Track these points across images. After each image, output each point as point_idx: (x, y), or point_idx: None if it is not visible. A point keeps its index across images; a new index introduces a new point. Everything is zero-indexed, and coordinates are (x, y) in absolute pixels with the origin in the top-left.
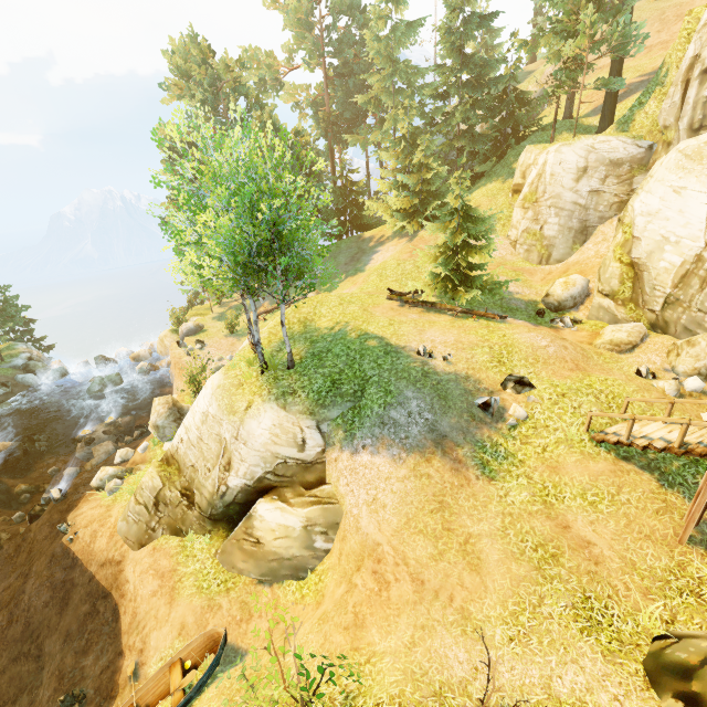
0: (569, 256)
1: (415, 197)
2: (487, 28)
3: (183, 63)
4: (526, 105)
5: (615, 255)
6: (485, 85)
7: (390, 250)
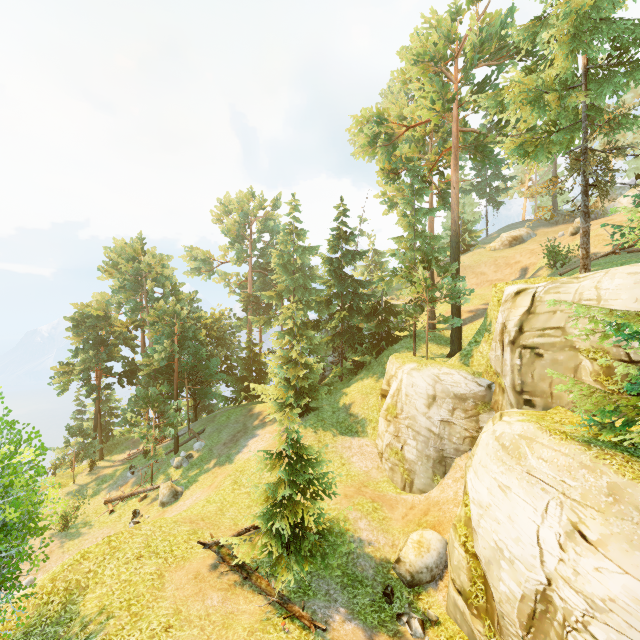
0: (431, 488)
1: (291, 389)
2: (376, 251)
3: (118, 257)
4: (396, 315)
5: (460, 535)
6: (360, 299)
7: (265, 438)
